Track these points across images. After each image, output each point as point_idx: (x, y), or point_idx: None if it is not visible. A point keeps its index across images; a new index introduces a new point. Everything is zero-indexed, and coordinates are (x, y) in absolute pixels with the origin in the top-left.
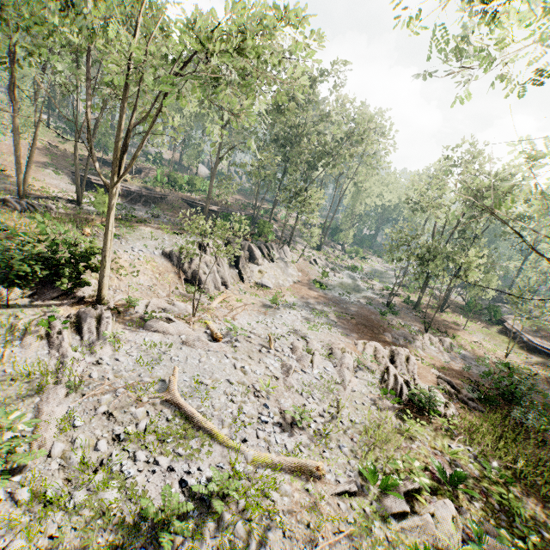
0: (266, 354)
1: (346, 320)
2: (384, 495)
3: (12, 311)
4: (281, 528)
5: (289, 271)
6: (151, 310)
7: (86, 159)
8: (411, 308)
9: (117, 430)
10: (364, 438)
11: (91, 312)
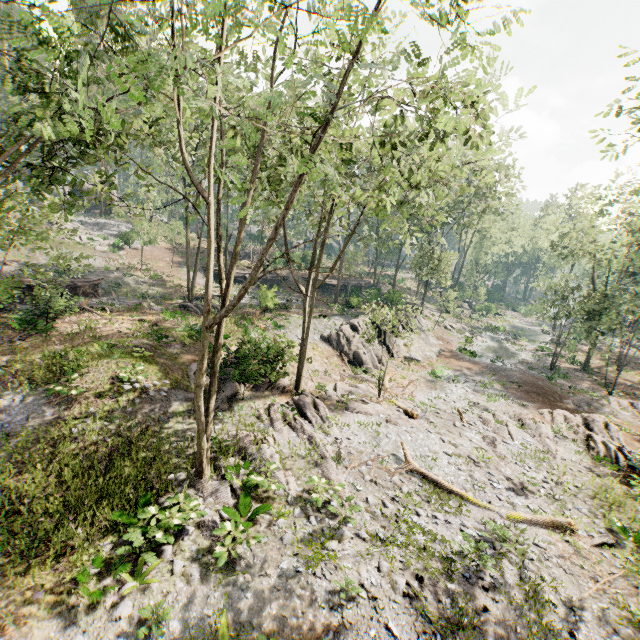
0: (462, 428)
1: (514, 388)
2: (639, 548)
3: (246, 403)
4: (561, 568)
5: (431, 340)
6: (340, 394)
7: (205, 251)
8: (579, 370)
9: (389, 493)
10: (597, 502)
11: (306, 399)
